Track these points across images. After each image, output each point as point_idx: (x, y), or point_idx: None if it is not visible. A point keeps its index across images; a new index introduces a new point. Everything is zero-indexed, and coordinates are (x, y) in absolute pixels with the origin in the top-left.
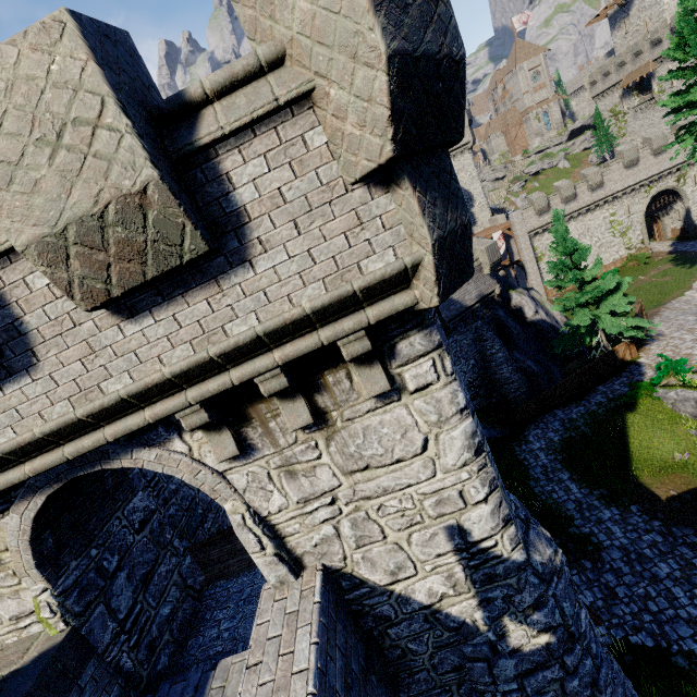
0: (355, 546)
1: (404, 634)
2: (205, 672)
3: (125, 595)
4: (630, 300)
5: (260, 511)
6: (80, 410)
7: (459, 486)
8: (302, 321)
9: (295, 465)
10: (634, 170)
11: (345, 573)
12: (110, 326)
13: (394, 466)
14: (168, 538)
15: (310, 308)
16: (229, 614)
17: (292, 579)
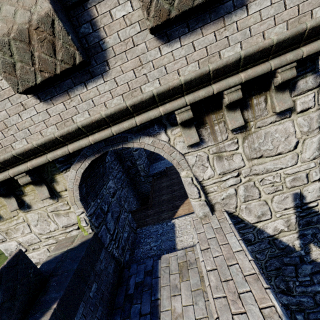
0: (243, 201)
1: (256, 249)
2: (154, 260)
3: (111, 223)
4: None
5: (198, 178)
6: (128, 101)
7: (307, 171)
8: (266, 51)
9: (223, 153)
10: None
11: (234, 215)
12: (154, 47)
13: (276, 157)
14: (122, 203)
15: (277, 40)
16: (153, 240)
17: (211, 215)
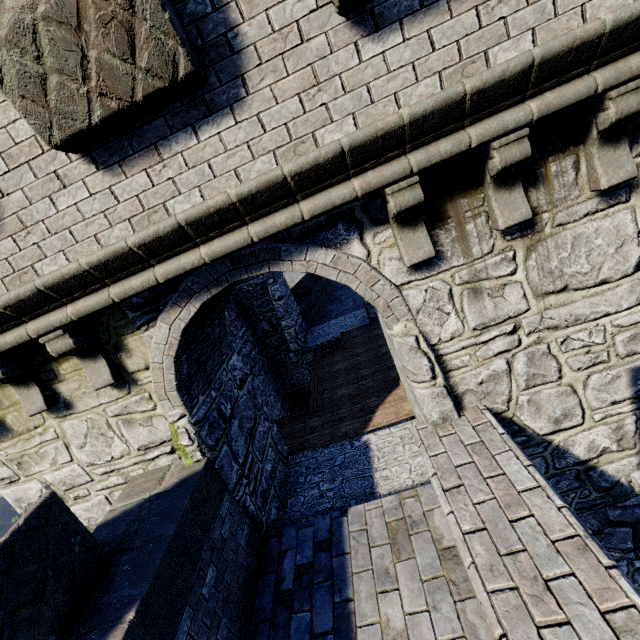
0: (524, 386)
1: None
2: (334, 518)
3: (240, 442)
4: None
5: (430, 337)
6: (288, 164)
7: None
8: (587, 48)
9: (483, 282)
10: None
11: (505, 418)
12: (345, 44)
13: (596, 289)
14: (259, 403)
15: (613, 21)
16: (326, 478)
17: (456, 417)
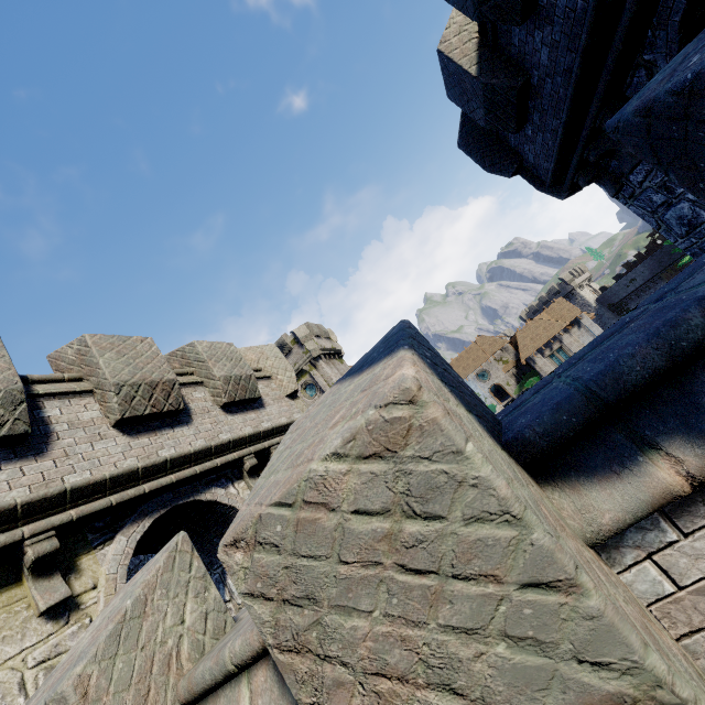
0: None
1: None
2: None
3: None
4: None
5: None
6: (212, 442)
7: None
8: (283, 427)
9: None
10: None
11: None
12: (223, 415)
13: None
14: None
15: (286, 422)
16: None
17: None
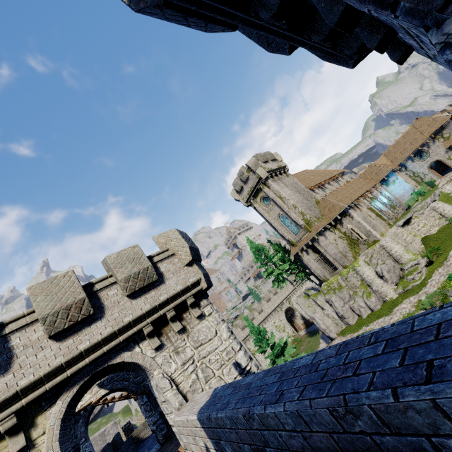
0: (205, 382)
1: None
2: None
3: None
4: (293, 346)
5: (168, 373)
6: (116, 327)
7: (231, 345)
8: (178, 294)
9: (178, 349)
10: (271, 302)
11: None
12: (129, 302)
13: (209, 342)
14: None
15: (180, 290)
16: None
17: (185, 401)
